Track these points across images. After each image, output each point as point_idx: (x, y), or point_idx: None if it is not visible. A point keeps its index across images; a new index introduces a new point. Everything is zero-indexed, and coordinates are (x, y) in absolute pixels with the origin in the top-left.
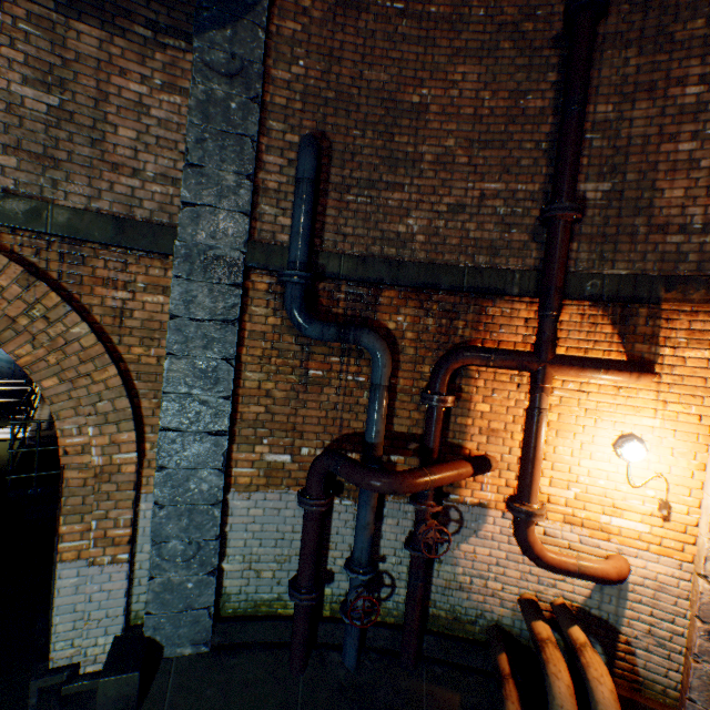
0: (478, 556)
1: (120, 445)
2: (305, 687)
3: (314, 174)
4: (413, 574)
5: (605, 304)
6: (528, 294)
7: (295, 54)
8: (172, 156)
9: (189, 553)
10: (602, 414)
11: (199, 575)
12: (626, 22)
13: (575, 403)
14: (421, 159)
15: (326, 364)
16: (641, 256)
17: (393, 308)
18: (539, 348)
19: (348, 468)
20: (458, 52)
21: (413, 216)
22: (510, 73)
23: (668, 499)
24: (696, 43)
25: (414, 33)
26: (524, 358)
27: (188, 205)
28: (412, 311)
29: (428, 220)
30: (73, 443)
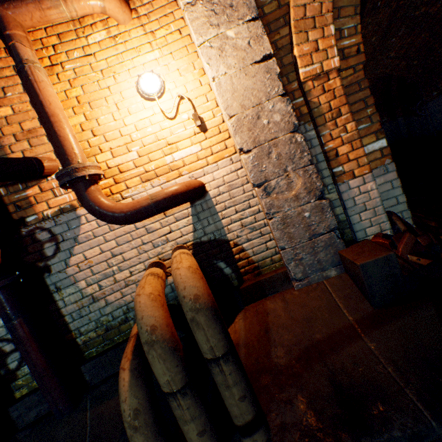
0: (93, 260)
1: None
2: None
3: None
4: (3, 318)
5: None
6: None
7: None
8: None
9: None
10: (116, 68)
11: None
12: None
13: (90, 69)
14: None
15: None
16: None
17: None
18: None
19: None
20: None
21: None
22: None
23: (198, 114)
24: None
25: None
26: None
27: None
28: None
29: None
30: None
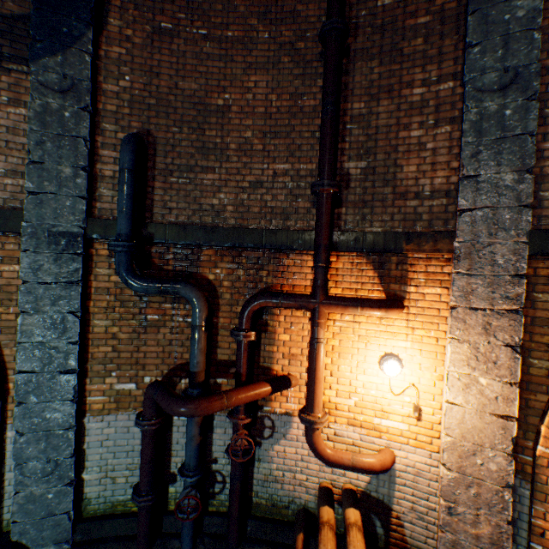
0: (288, 454)
1: None
2: None
3: (132, 165)
4: (232, 473)
5: (367, 254)
6: (311, 249)
7: (122, 72)
8: (21, 155)
9: (48, 469)
10: (371, 339)
11: (58, 486)
12: (370, 41)
13: (351, 331)
14: (227, 147)
15: (161, 310)
16: (390, 217)
17: (212, 263)
18: (314, 292)
19: (161, 397)
20: (251, 65)
21: (223, 192)
22: (290, 80)
23: (419, 403)
24: (418, 56)
25: (216, 52)
26: (303, 300)
27: (33, 193)
28: (227, 264)
29: (235, 194)
30: None
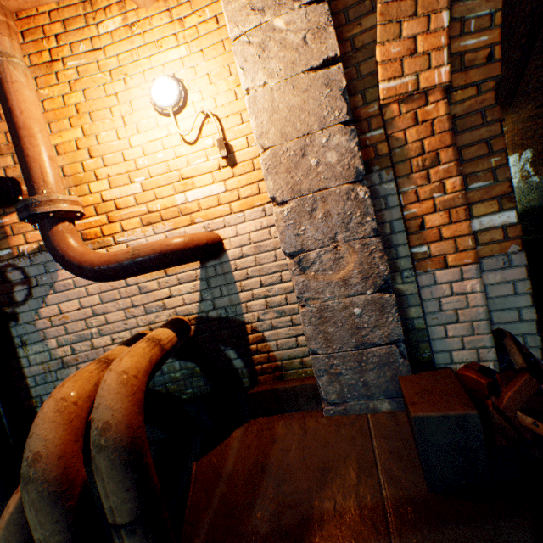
0: (69, 315)
1: None
2: None
3: None
4: None
5: None
6: None
7: None
8: None
9: None
10: (129, 69)
11: None
12: None
13: (96, 69)
14: None
15: None
16: None
17: None
18: None
19: None
20: None
21: None
22: None
23: (227, 140)
24: None
25: None
26: None
27: None
28: None
29: None
30: None
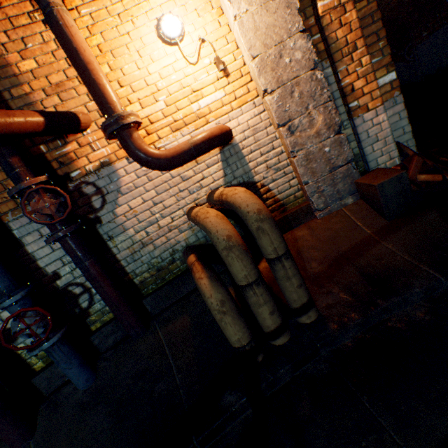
0: (137, 209)
1: None
2: (39, 445)
3: None
4: (76, 260)
5: None
6: None
7: None
8: None
9: None
10: (133, 11)
11: None
12: None
13: (106, 14)
14: None
15: None
16: None
17: None
18: None
19: None
20: None
21: None
22: None
23: (219, 58)
24: None
25: None
26: None
27: None
28: None
29: None
30: None
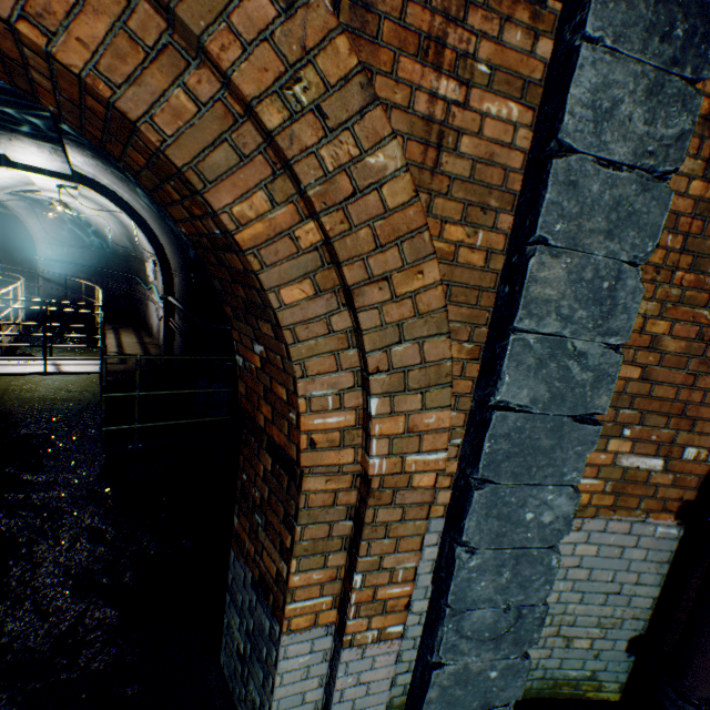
0: None
1: (419, 436)
2: None
3: None
4: None
5: None
6: None
7: None
8: None
9: (500, 625)
10: None
11: (507, 658)
12: None
13: None
14: None
15: None
16: None
17: None
18: None
19: None
20: None
21: None
22: None
23: None
24: None
25: None
26: None
27: None
28: None
29: None
30: (324, 425)
